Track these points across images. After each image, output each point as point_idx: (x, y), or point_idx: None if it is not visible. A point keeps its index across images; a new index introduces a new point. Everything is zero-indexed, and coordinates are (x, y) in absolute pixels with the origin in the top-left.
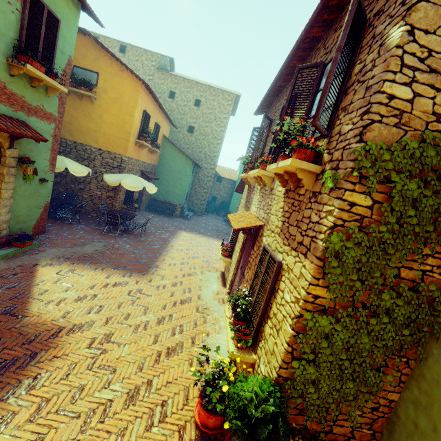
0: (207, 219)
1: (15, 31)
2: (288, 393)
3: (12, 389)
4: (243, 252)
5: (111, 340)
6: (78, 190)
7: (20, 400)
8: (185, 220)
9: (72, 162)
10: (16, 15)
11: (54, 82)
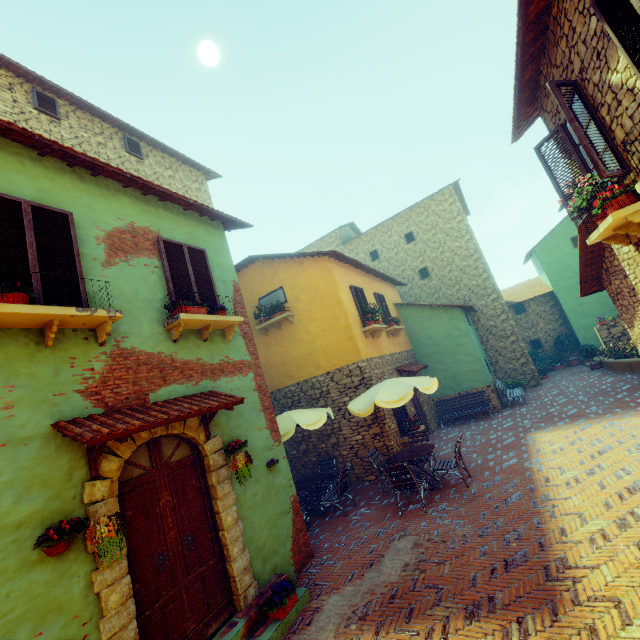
0: (555, 385)
1: (162, 290)
2: None
3: None
4: None
5: None
6: (332, 448)
7: None
8: (517, 407)
9: (301, 412)
10: (157, 273)
11: (221, 317)
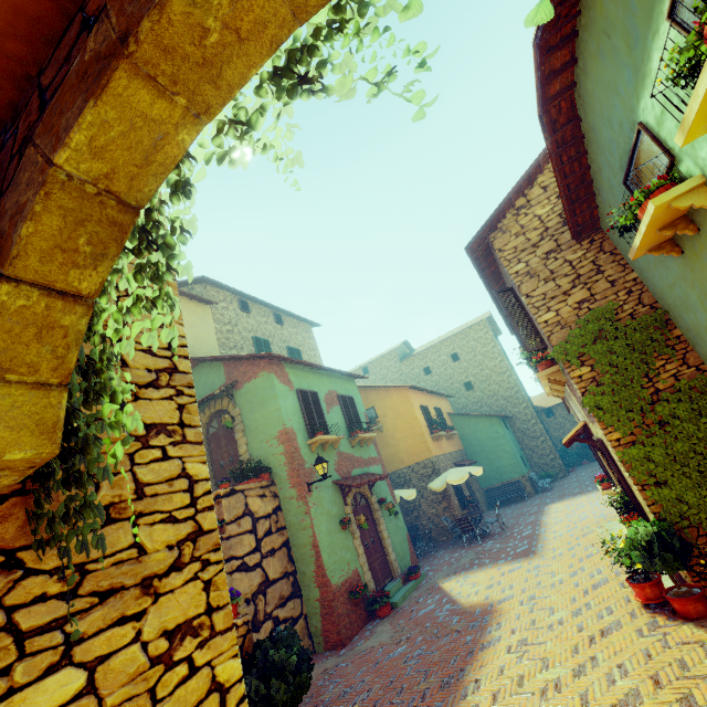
0: (576, 475)
1: (343, 422)
2: (668, 520)
3: (488, 630)
4: None
5: (536, 597)
6: (415, 520)
7: (498, 632)
8: (546, 492)
9: (399, 491)
10: (340, 413)
11: (370, 434)
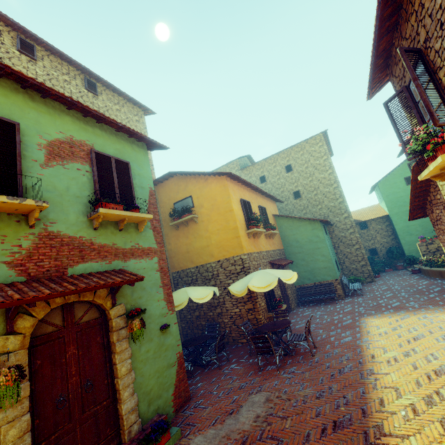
0: (384, 282)
1: (90, 189)
2: None
3: None
4: None
5: None
6: (217, 316)
7: None
8: (356, 297)
9: (195, 289)
10: (87, 176)
11: (134, 214)
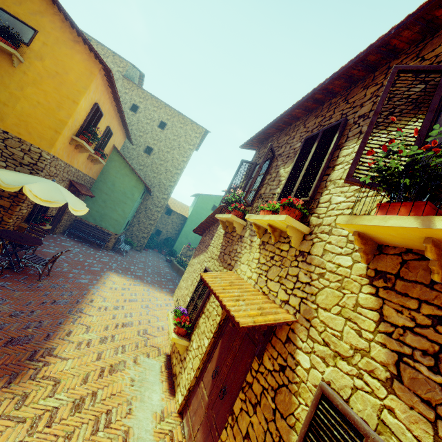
0: (146, 256)
1: None
2: None
3: None
4: (218, 341)
5: None
6: None
7: None
8: (119, 255)
9: None
10: None
11: None
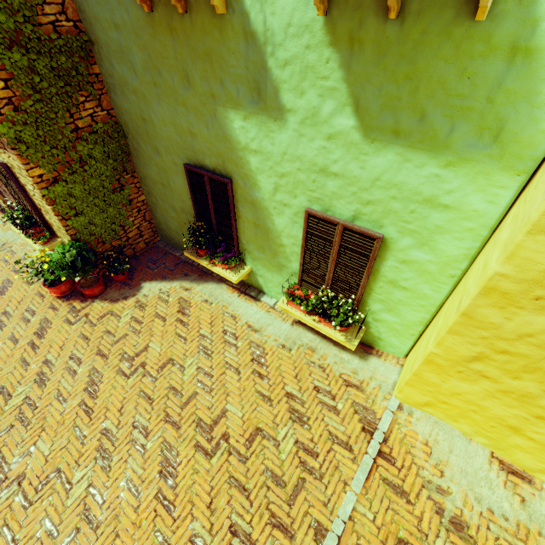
0: None
1: None
2: (83, 239)
3: None
4: None
5: None
6: None
7: None
8: None
9: None
10: None
11: None
